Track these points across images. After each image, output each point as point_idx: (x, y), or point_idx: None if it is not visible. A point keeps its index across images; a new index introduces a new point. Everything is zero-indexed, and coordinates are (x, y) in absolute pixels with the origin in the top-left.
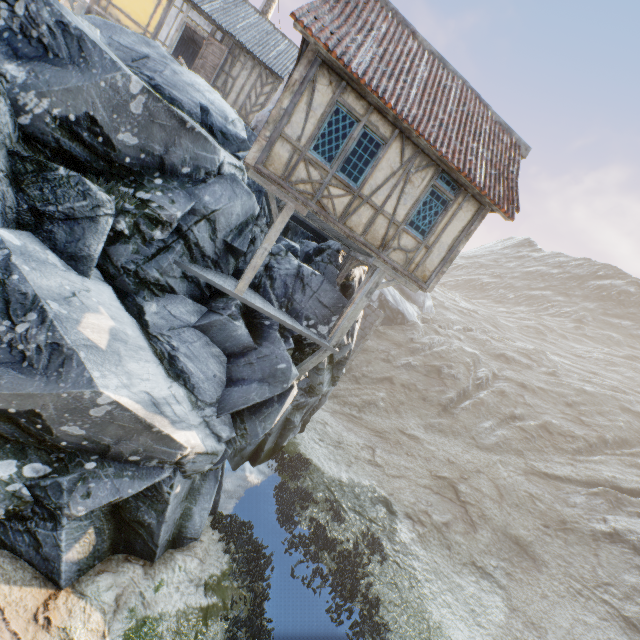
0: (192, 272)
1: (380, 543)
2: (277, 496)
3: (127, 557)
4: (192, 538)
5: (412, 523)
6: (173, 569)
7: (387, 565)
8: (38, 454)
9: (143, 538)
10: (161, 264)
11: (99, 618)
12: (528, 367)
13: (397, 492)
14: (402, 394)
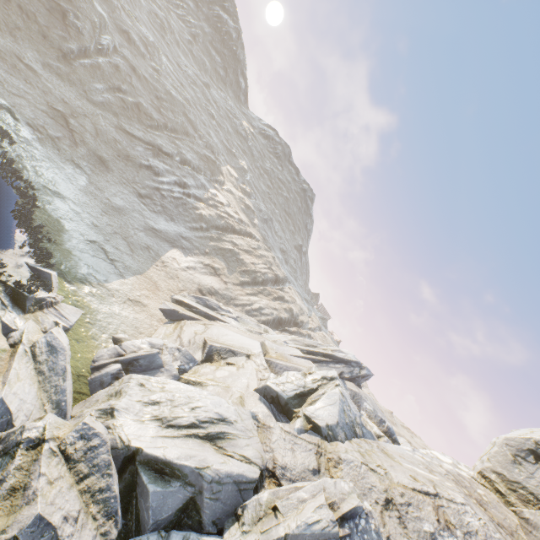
0: None
1: (10, 134)
2: None
3: None
4: None
5: (33, 130)
6: None
7: (16, 147)
8: None
9: None
10: None
11: None
12: (143, 56)
13: (19, 107)
14: (20, 18)
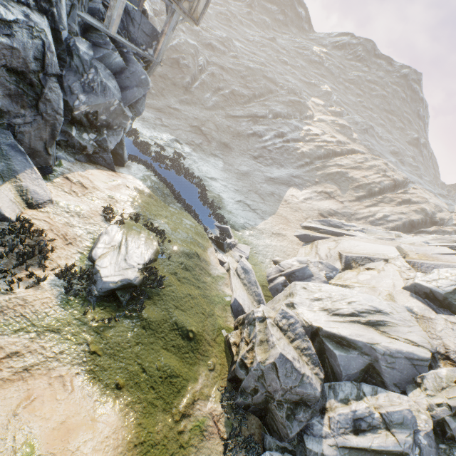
0: (88, 22)
1: (182, 154)
2: (136, 146)
3: (117, 167)
4: (127, 161)
5: (189, 146)
6: (133, 167)
7: (186, 160)
8: (90, 130)
9: (119, 160)
10: (75, 19)
11: (132, 176)
12: (224, 53)
13: (179, 136)
14: (162, 83)
